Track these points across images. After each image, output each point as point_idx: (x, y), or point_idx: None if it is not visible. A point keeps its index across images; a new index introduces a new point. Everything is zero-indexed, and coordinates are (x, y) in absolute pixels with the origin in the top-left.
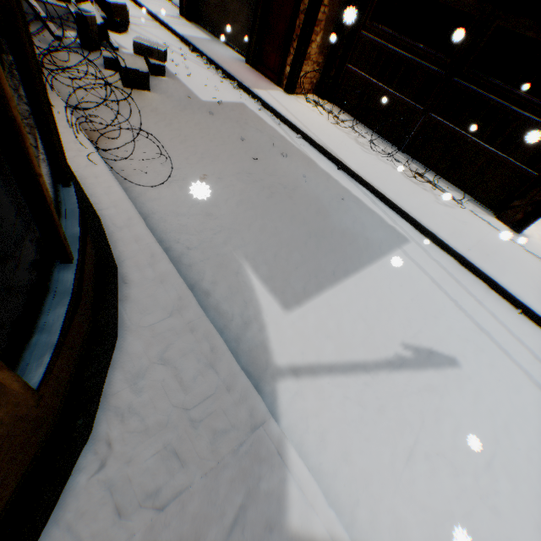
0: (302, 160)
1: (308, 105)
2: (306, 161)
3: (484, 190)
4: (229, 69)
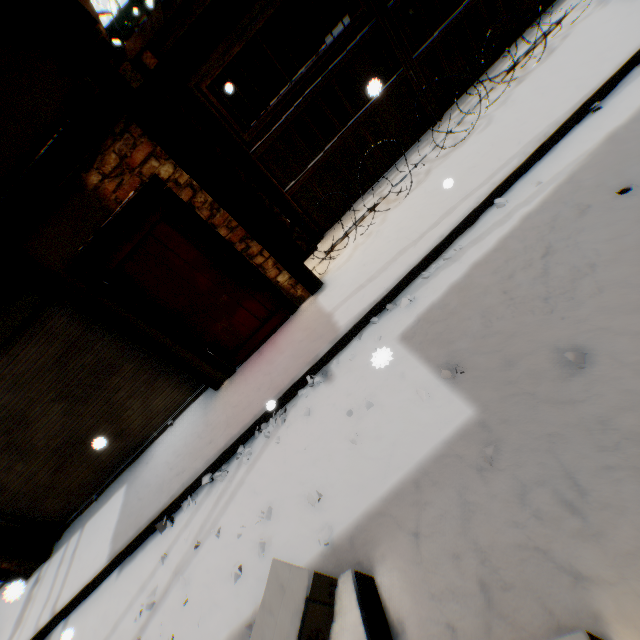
0: (639, 138)
1: (347, 251)
2: (632, 136)
3: (530, 4)
4: (260, 404)
